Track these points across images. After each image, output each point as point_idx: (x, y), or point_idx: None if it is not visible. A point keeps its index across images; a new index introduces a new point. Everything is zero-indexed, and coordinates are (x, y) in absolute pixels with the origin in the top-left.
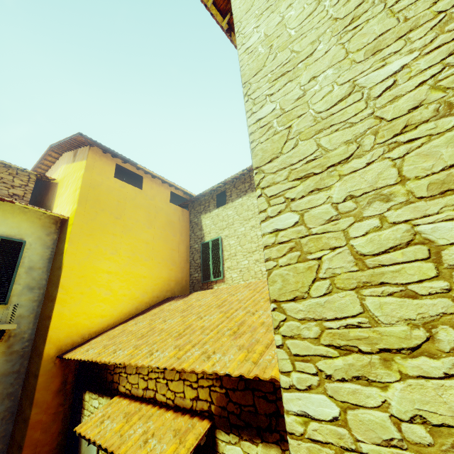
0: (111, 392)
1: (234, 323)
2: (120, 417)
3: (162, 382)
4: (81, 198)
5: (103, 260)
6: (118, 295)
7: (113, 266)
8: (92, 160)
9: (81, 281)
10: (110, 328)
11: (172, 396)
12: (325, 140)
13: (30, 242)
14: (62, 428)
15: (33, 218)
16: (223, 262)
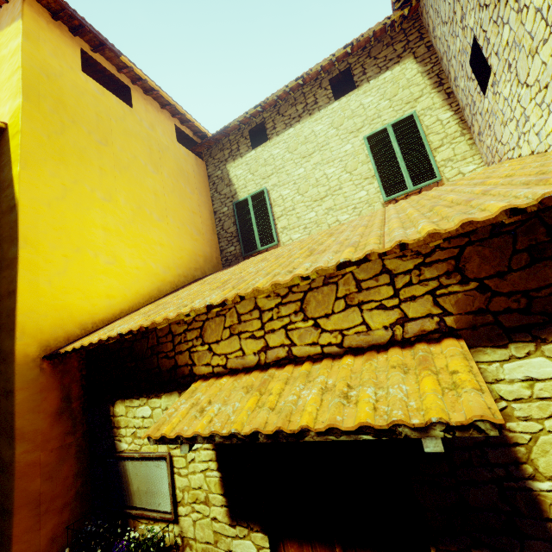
0: (178, 383)
1: (417, 212)
2: (240, 393)
3: (302, 327)
4: (28, 88)
5: (92, 208)
6: (128, 267)
7: (111, 220)
8: (34, 24)
9: (59, 235)
10: (126, 314)
11: (334, 339)
12: None
13: None
14: (79, 469)
15: None
16: (275, 222)
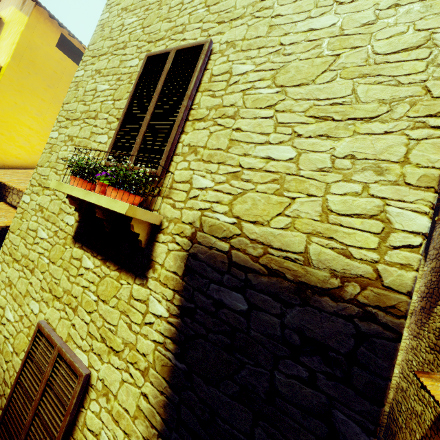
0: (3, 201)
1: None
2: None
3: None
4: (16, 54)
5: (27, 117)
6: (35, 149)
7: (36, 125)
8: (35, 20)
9: (3, 125)
10: (21, 168)
11: None
12: (79, 106)
13: None
14: None
15: None
16: None
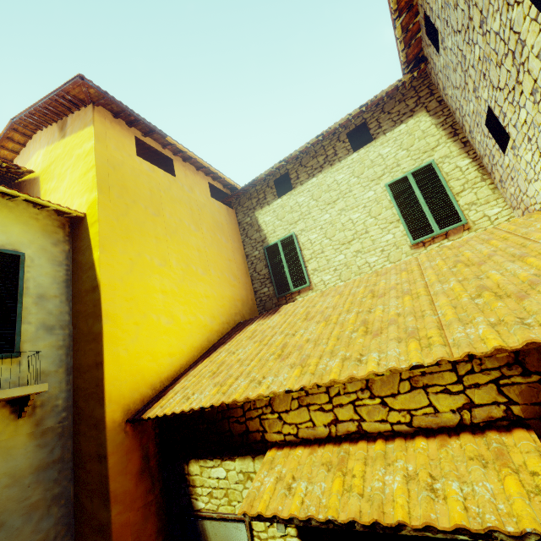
0: (251, 448)
1: (464, 292)
2: (322, 471)
3: (369, 404)
4: (101, 182)
5: (152, 275)
6: (183, 323)
7: (167, 283)
8: (101, 127)
9: (130, 306)
10: (186, 370)
11: (403, 418)
12: None
13: (30, 257)
14: (159, 525)
15: (26, 217)
16: (305, 265)
